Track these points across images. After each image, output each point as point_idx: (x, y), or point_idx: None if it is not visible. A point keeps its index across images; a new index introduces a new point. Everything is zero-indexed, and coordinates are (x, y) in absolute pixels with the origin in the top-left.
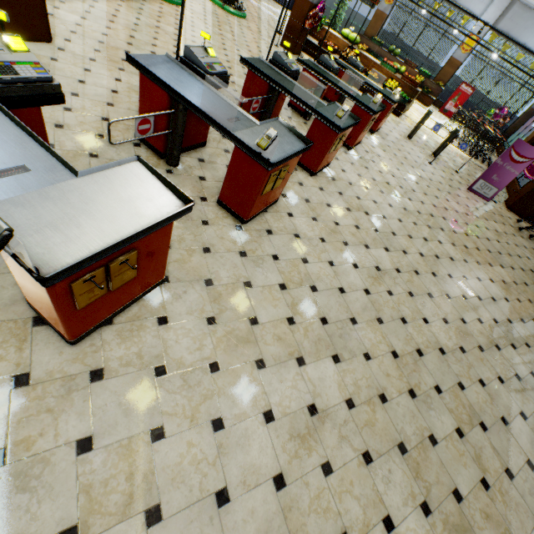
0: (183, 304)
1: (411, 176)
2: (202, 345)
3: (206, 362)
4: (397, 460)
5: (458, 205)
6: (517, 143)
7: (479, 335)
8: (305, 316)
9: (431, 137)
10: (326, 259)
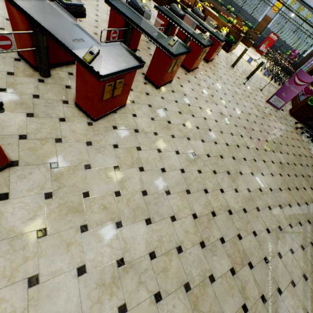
0: (27, 183)
1: (230, 91)
2: (35, 216)
3: (35, 229)
4: (181, 296)
5: (258, 112)
6: (299, 72)
7: (258, 199)
8: (130, 190)
9: (248, 67)
10: (156, 148)
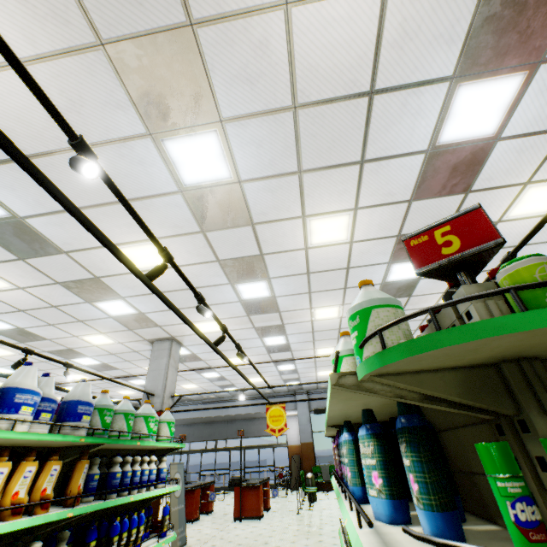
0: None
1: None
2: None
3: None
4: None
5: None
6: None
7: None
8: None
9: None
10: None
